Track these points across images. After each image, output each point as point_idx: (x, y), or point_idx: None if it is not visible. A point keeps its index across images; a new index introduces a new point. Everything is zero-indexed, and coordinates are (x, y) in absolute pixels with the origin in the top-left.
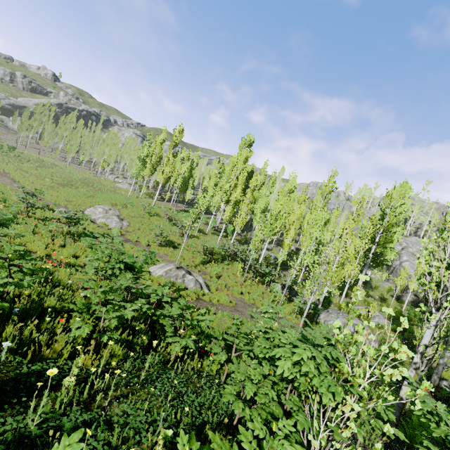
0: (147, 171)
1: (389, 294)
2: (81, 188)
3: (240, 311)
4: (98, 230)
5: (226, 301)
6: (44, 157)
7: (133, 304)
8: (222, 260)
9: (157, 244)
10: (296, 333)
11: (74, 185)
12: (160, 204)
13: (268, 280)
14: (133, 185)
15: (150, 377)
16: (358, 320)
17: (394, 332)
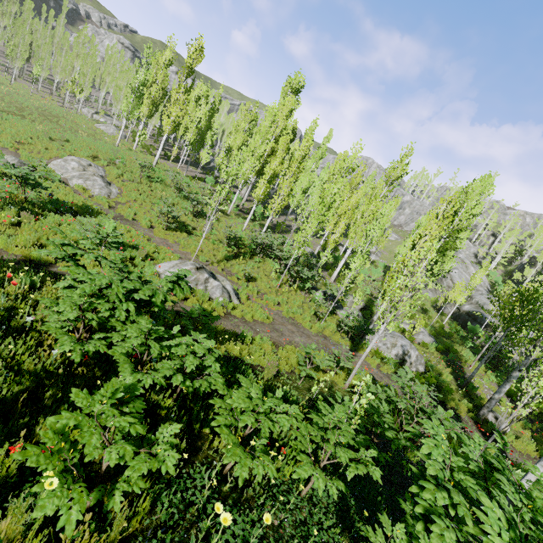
0: (143, 109)
1: (430, 305)
2: (39, 123)
3: (280, 331)
4: (74, 199)
5: (262, 317)
6: None
7: (156, 376)
8: (251, 255)
9: (164, 226)
10: (473, 481)
11: (27, 117)
12: (164, 164)
13: (309, 287)
14: (122, 129)
15: (202, 538)
16: (407, 341)
17: (438, 351)
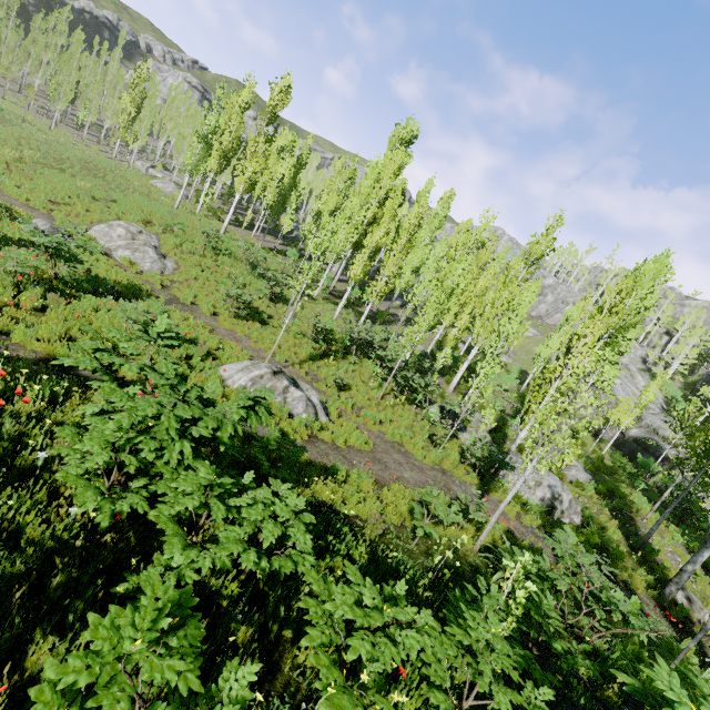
0: (212, 163)
1: (583, 426)
2: (81, 178)
3: (383, 462)
4: (117, 276)
5: (359, 442)
6: (3, 102)
7: (218, 552)
8: (344, 354)
9: (231, 313)
10: None
11: (66, 170)
12: (234, 232)
13: (421, 399)
14: (184, 188)
15: None
16: (556, 479)
17: (598, 494)
